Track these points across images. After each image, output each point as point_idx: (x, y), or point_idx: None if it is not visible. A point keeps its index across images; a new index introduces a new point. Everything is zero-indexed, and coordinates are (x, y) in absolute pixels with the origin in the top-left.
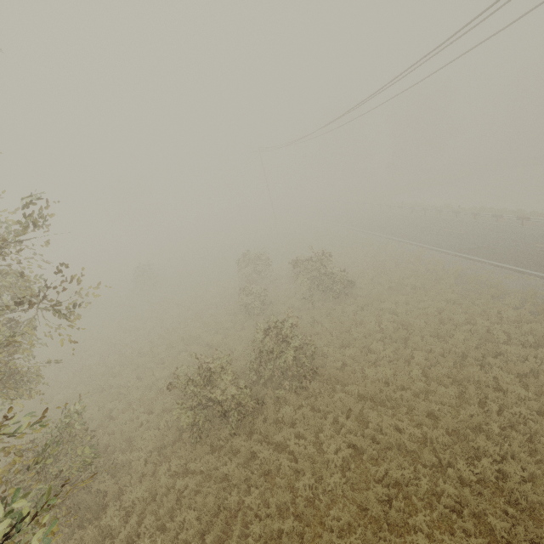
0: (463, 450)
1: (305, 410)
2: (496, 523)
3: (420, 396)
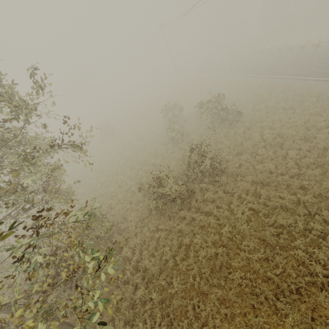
0: (326, 205)
1: (220, 193)
2: None
3: (293, 177)
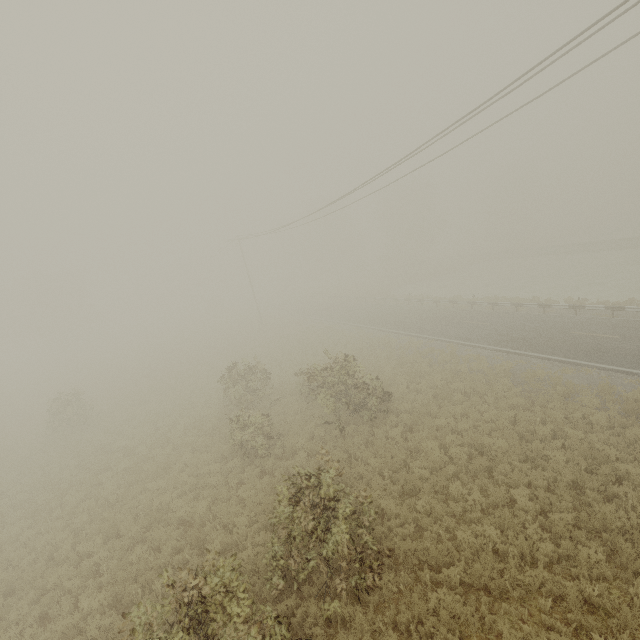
0: None
1: None
2: None
3: (553, 569)
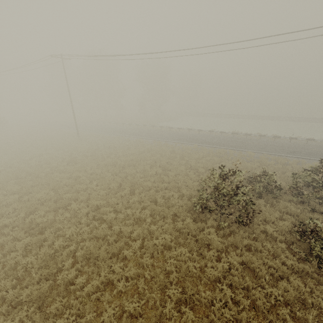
0: None
1: None
2: None
3: None
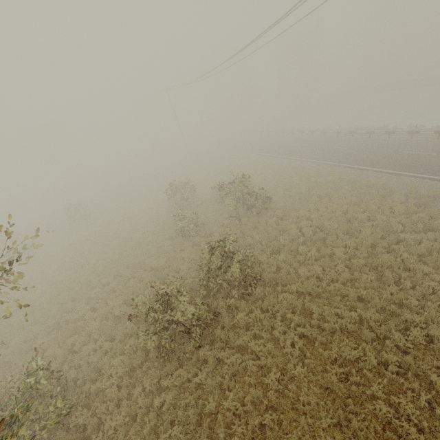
0: (395, 324)
1: (257, 314)
2: (437, 379)
3: (347, 284)
